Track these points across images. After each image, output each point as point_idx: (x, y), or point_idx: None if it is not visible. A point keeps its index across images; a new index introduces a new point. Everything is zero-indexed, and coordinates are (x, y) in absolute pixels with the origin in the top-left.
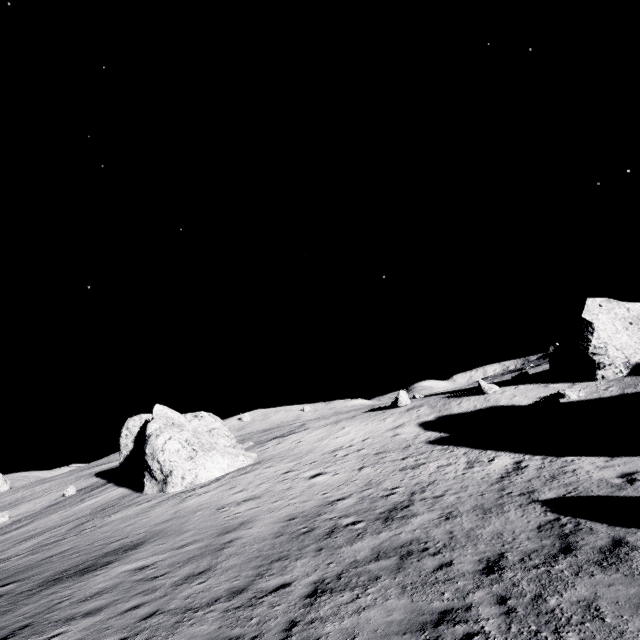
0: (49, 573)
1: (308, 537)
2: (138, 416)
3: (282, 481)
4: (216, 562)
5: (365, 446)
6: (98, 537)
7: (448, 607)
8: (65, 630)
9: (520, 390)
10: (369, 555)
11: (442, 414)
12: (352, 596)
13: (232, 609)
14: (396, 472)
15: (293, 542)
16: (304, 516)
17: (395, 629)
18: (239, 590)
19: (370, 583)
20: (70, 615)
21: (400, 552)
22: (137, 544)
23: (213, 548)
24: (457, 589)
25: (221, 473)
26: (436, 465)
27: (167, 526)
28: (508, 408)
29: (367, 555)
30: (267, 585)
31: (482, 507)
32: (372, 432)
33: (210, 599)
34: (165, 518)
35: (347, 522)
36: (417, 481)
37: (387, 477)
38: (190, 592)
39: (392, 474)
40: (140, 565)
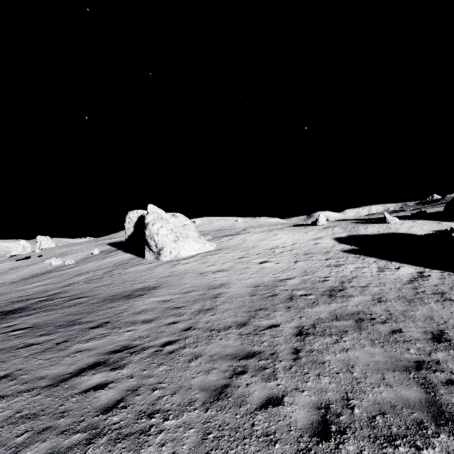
0: (104, 295)
1: (275, 299)
2: (135, 211)
3: (240, 263)
4: (216, 305)
5: (295, 248)
6: (126, 279)
7: (419, 359)
8: (134, 328)
9: (417, 224)
10: (329, 316)
11: (352, 234)
12: (333, 340)
13: (244, 334)
14: (323, 267)
15: (265, 300)
16: (265, 286)
17: (384, 367)
18: (242, 324)
19: (342, 334)
20: (132, 321)
21: (353, 318)
22: (154, 287)
23: (209, 296)
24: (418, 348)
25: (194, 253)
26: (354, 266)
27: (170, 279)
28: (406, 235)
29: (327, 316)
30: (261, 324)
31: (405, 298)
32: (298, 240)
33: (224, 326)
34: (166, 274)
35: (300, 293)
36: (342, 275)
37: (318, 269)
38: (207, 320)
39: (321, 268)
40: (163, 299)
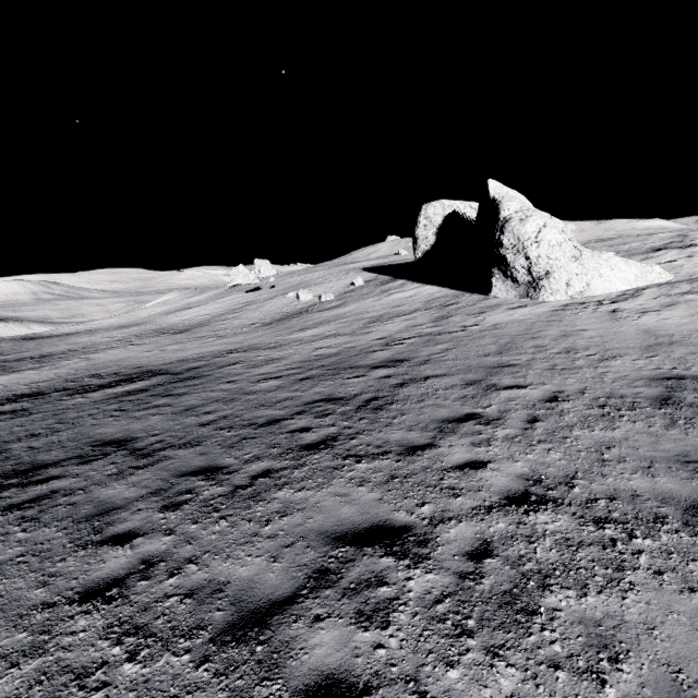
0: (572, 389)
1: None
2: (438, 202)
3: None
4: None
5: None
6: (533, 343)
7: None
8: None
9: None
10: None
11: None
12: None
13: None
14: None
15: None
16: None
17: None
18: None
19: None
20: None
21: None
22: None
23: None
24: None
25: (625, 287)
26: None
27: None
28: None
29: None
30: None
31: None
32: None
33: None
34: (645, 339)
35: None
36: None
37: None
38: None
39: None
40: None
